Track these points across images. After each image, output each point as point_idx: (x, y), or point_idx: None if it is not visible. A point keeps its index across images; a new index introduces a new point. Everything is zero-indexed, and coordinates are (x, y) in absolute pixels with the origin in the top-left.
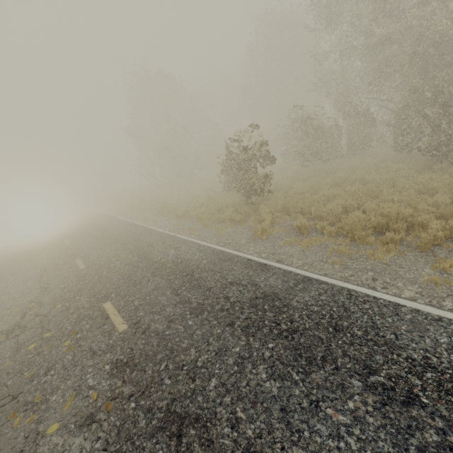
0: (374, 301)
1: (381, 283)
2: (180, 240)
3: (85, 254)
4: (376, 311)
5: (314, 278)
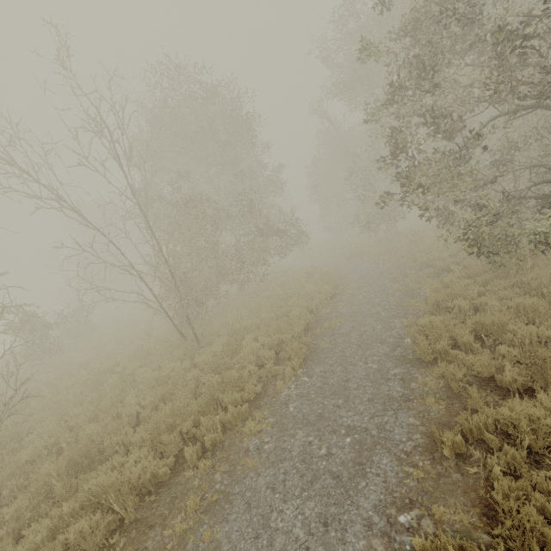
0: None
1: None
2: None
3: None
4: None
5: None
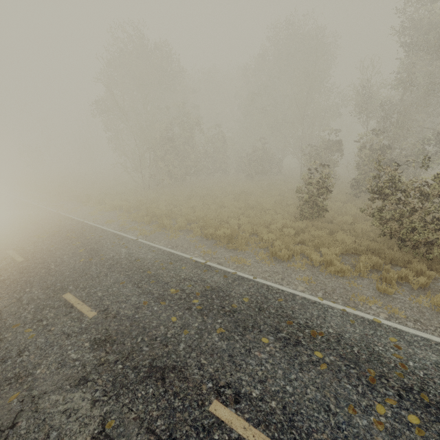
0: None
1: None
2: (425, 343)
3: (215, 378)
4: None
5: None
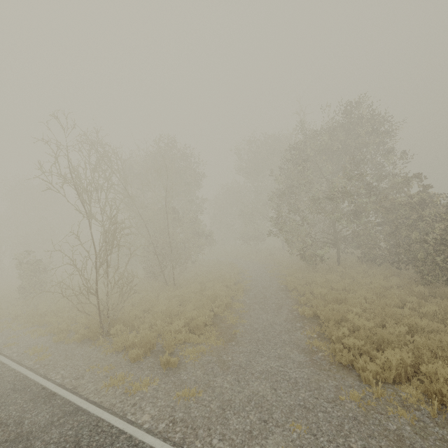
0: None
1: None
2: None
3: None
4: None
5: None
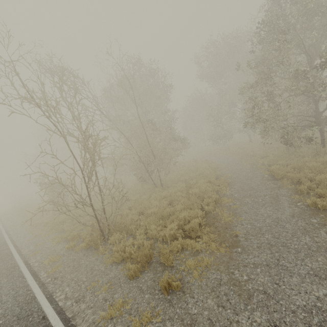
0: (8, 255)
1: (27, 247)
2: None
3: None
4: (2, 258)
5: (9, 248)
